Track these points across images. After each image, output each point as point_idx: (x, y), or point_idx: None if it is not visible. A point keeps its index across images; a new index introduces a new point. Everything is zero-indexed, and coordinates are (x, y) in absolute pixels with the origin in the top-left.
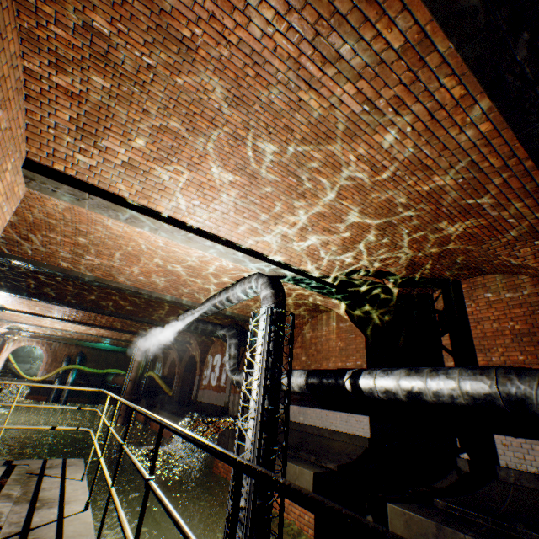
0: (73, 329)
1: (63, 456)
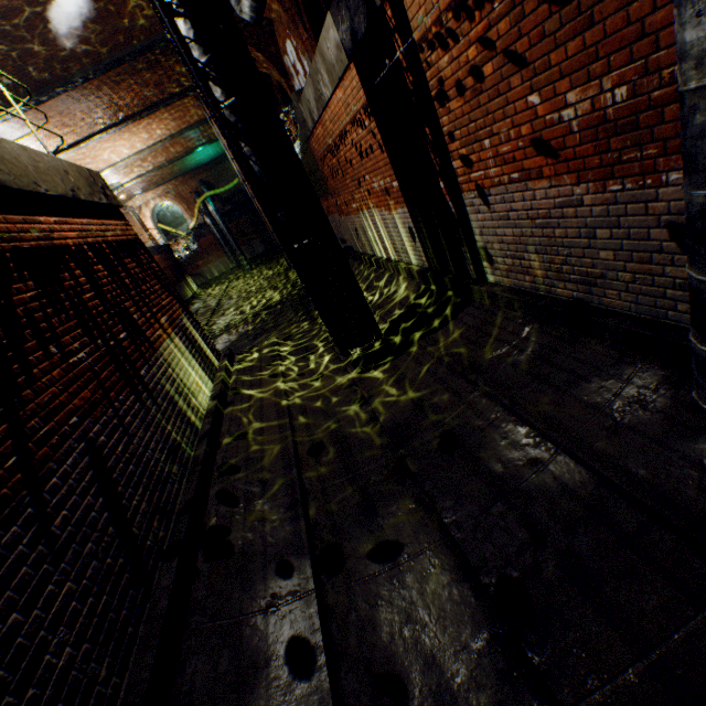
0: (140, 149)
1: (265, 266)
